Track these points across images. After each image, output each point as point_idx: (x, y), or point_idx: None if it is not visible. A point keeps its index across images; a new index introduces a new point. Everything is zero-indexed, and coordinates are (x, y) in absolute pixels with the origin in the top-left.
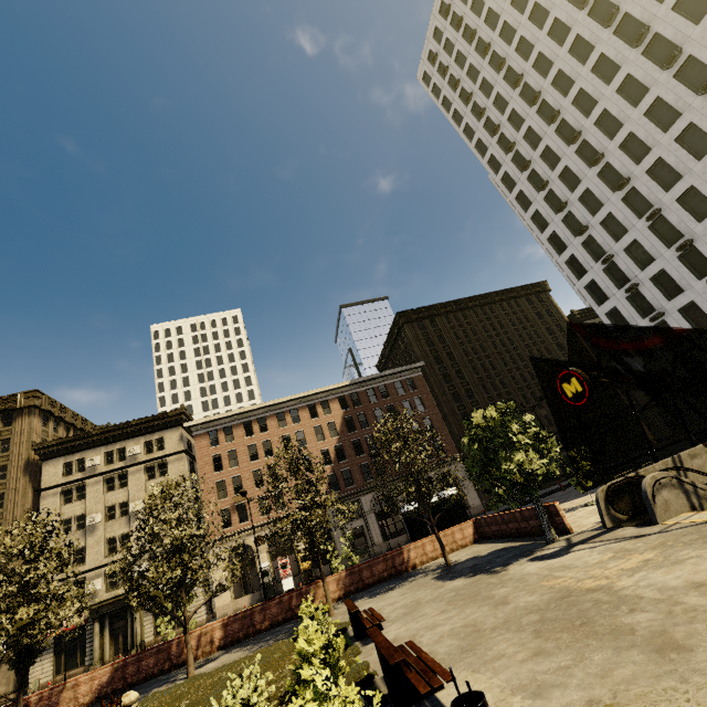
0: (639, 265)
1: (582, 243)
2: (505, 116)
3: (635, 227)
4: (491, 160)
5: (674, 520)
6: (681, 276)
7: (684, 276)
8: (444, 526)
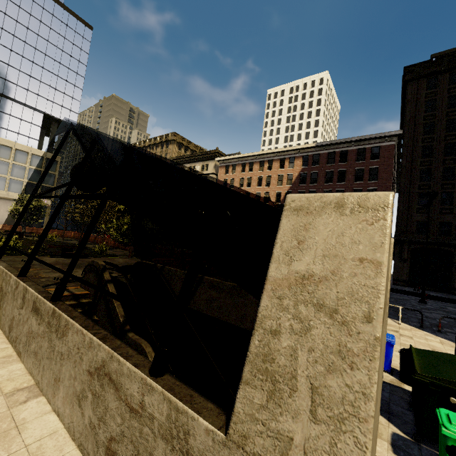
0: None
1: None
2: None
3: None
4: None
5: (74, 289)
6: None
7: None
8: None
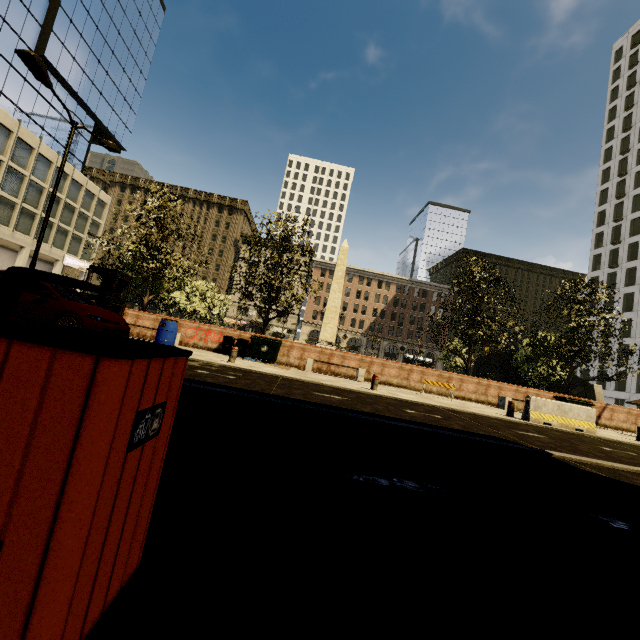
0: (624, 308)
1: (609, 273)
2: (639, 145)
3: (639, 285)
4: (606, 170)
5: None
6: (635, 329)
7: (636, 330)
8: None
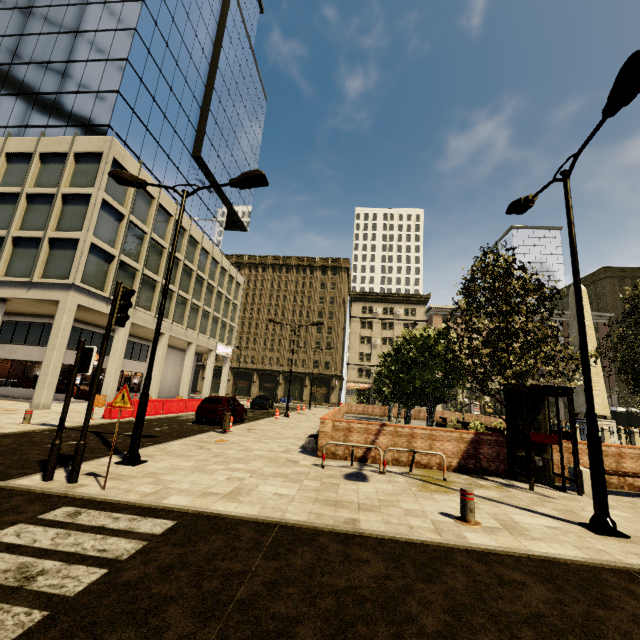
0: None
1: None
2: None
3: None
4: None
5: None
6: None
7: None
8: (638, 426)
